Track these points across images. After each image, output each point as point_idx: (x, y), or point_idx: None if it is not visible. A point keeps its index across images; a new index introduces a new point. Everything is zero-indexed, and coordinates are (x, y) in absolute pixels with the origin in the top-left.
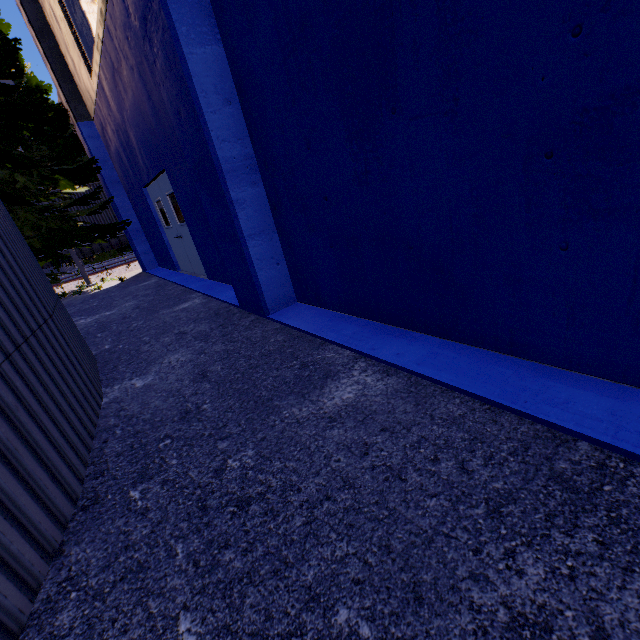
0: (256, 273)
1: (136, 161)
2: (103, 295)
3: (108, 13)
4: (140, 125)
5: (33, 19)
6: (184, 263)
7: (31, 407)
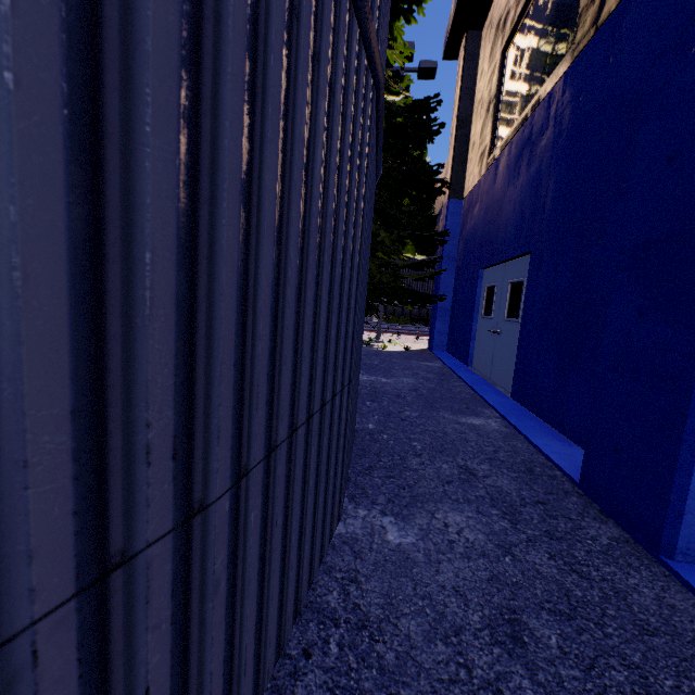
0: (691, 468)
1: (491, 240)
2: (385, 356)
3: (563, 77)
4: (525, 201)
5: (461, 112)
6: (481, 361)
7: (243, 572)
